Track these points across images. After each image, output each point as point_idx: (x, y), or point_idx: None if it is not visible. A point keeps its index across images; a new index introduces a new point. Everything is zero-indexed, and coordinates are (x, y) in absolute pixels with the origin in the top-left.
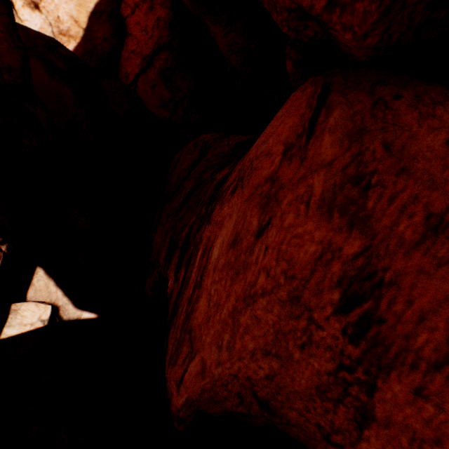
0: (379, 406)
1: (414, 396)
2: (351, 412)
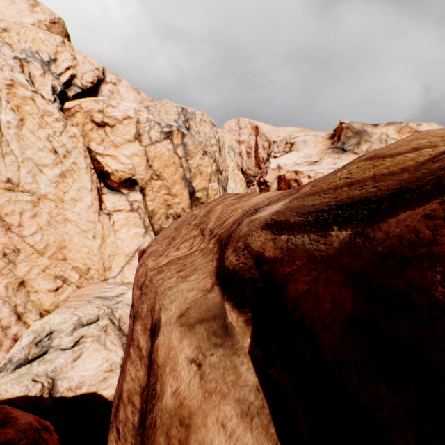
0: None
1: None
2: None
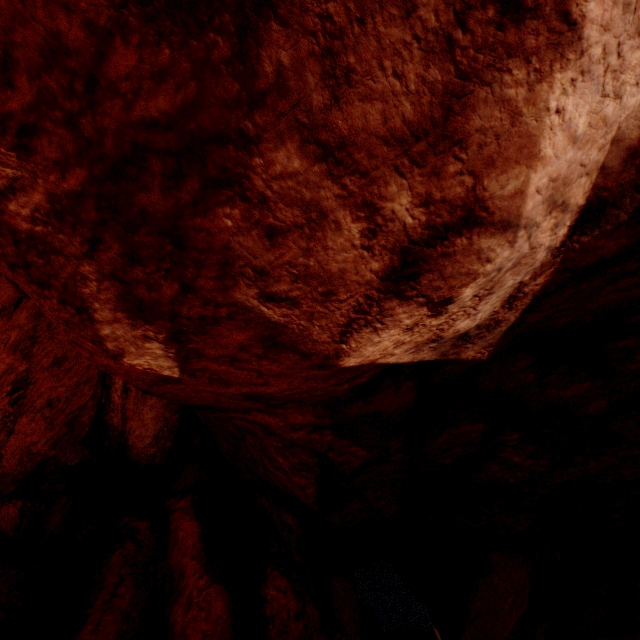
0: (18, 428)
1: (31, 421)
2: (7, 433)
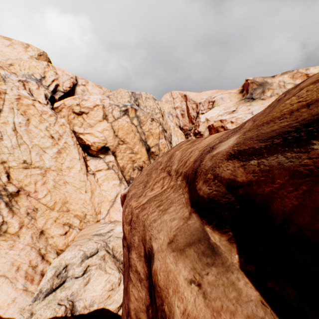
0: None
1: None
2: None
